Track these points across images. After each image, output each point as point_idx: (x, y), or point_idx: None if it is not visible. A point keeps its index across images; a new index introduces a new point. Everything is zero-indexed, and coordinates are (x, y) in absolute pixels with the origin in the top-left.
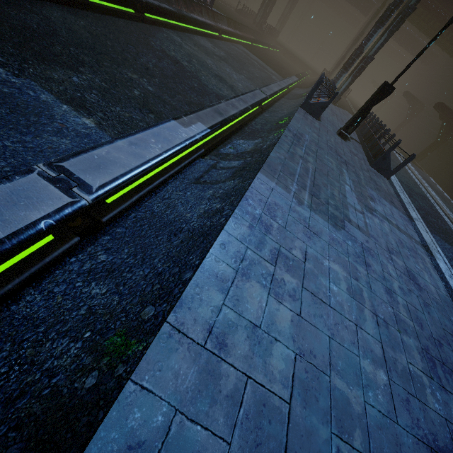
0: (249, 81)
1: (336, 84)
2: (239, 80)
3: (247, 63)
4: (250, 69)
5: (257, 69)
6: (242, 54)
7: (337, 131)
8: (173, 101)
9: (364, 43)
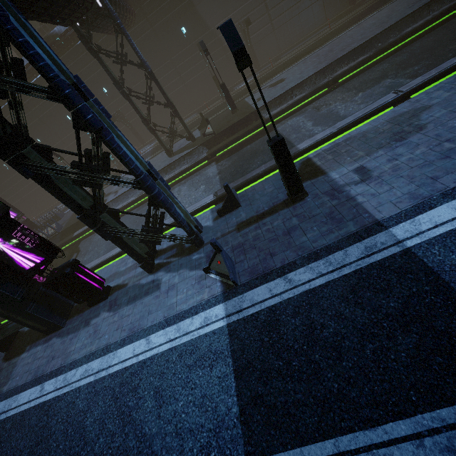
0: None
1: None
2: None
3: None
4: None
5: None
6: None
7: None
8: None
9: None
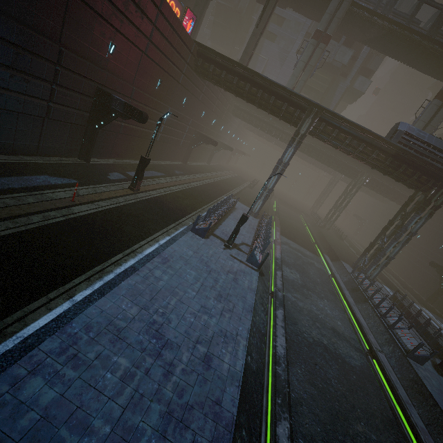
0: (331, 304)
1: (369, 271)
2: (332, 313)
3: (303, 265)
4: (311, 274)
5: (309, 266)
6: (292, 253)
7: (435, 367)
8: (386, 439)
9: (385, 249)
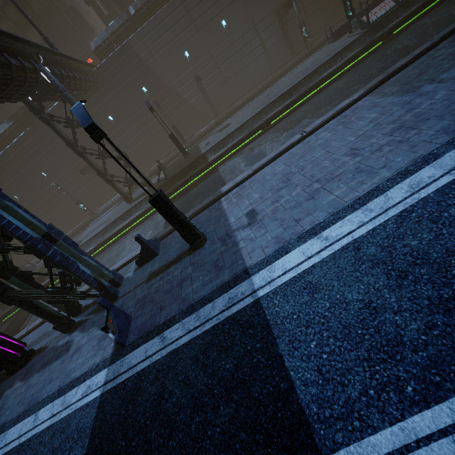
0: None
1: None
2: None
3: None
4: None
5: None
6: None
7: None
8: None
9: None
